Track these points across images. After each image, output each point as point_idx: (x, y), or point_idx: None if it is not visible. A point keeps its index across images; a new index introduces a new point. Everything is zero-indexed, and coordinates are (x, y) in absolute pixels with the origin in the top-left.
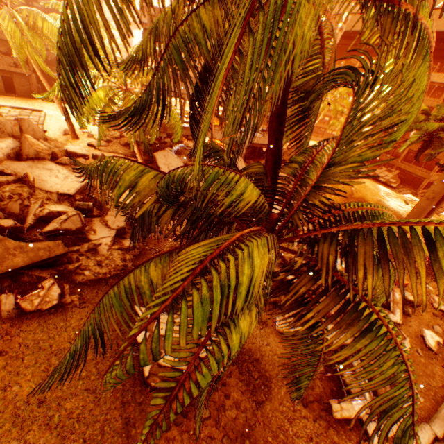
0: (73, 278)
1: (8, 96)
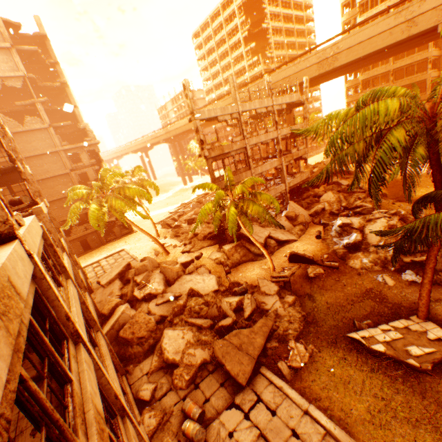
0: (286, 339)
1: (87, 253)
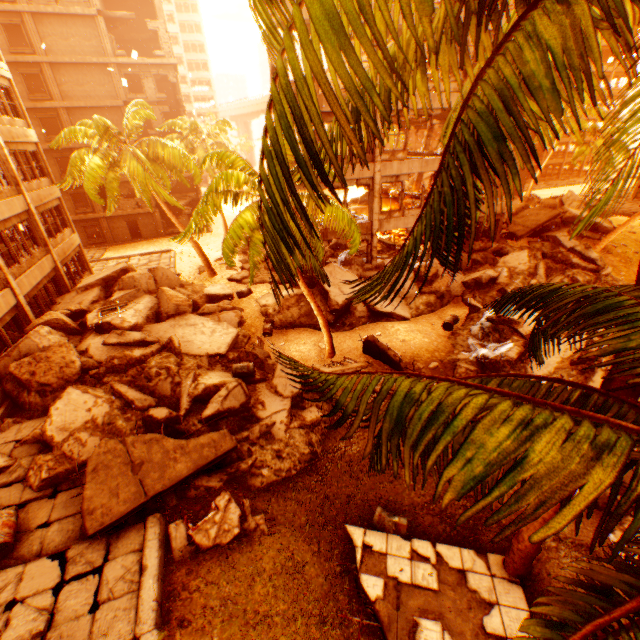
0: (248, 483)
1: (135, 242)
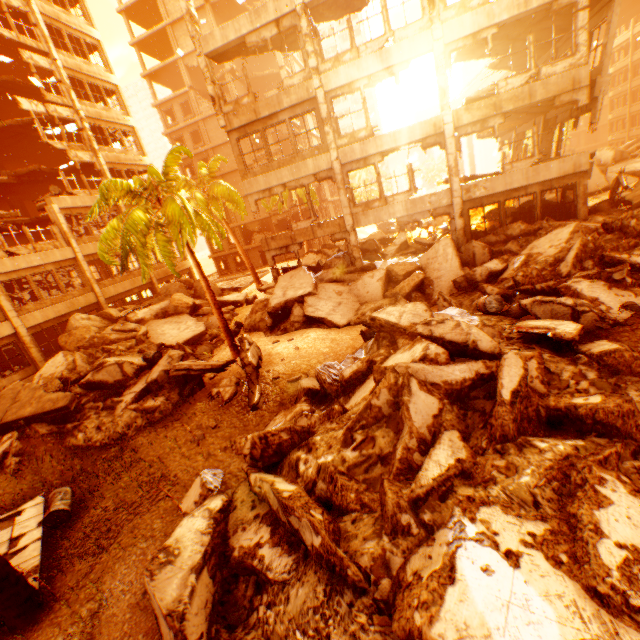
0: (67, 439)
1: (264, 267)
